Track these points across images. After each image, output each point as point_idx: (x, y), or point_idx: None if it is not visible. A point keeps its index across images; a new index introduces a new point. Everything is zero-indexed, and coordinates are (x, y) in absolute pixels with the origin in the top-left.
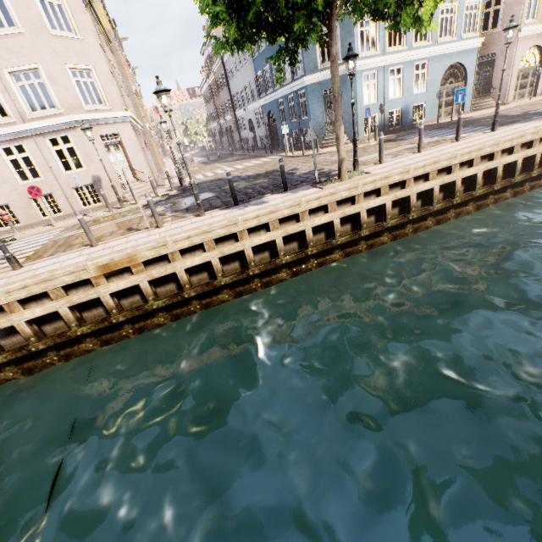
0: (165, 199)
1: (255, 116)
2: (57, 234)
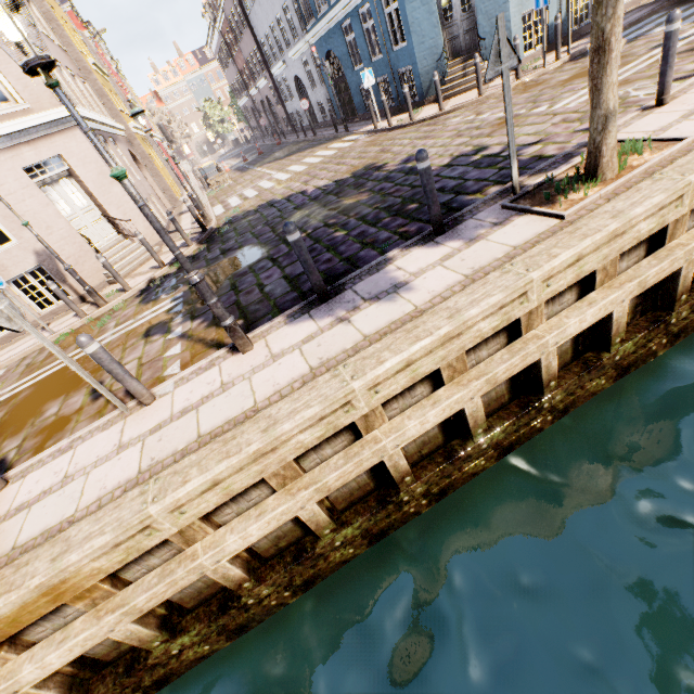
0: (176, 270)
1: (303, 69)
2: None
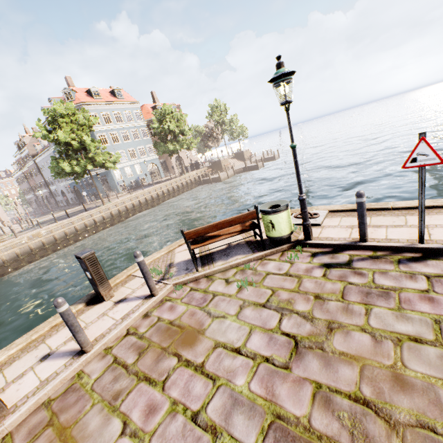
0: (29, 228)
1: (65, 188)
2: None
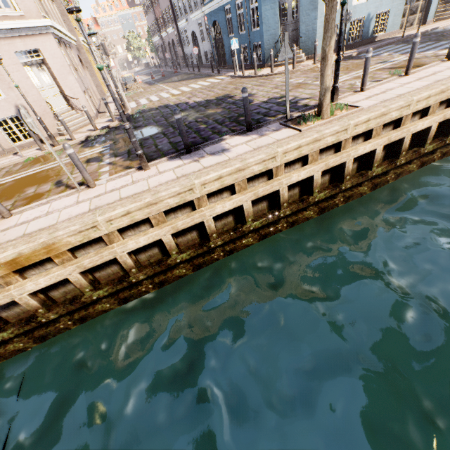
0: (105, 133)
1: (198, 28)
2: None
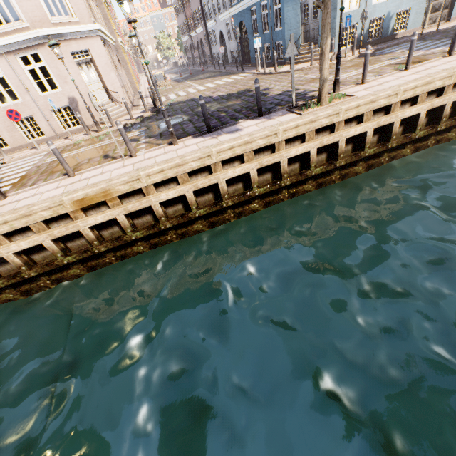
0: (140, 122)
1: (226, 28)
2: (40, 158)
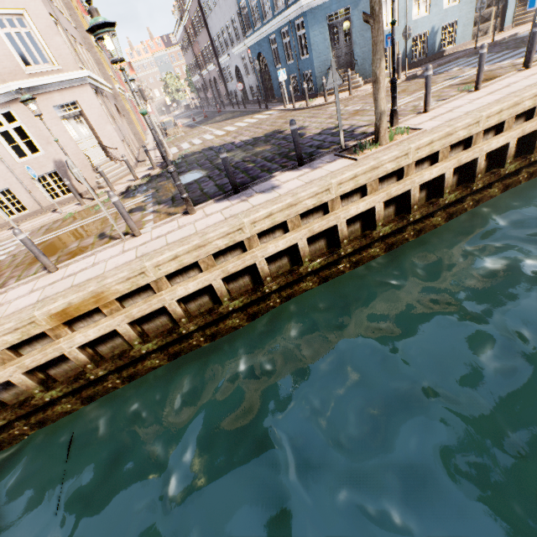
0: (146, 182)
1: (242, 62)
2: (19, 242)
